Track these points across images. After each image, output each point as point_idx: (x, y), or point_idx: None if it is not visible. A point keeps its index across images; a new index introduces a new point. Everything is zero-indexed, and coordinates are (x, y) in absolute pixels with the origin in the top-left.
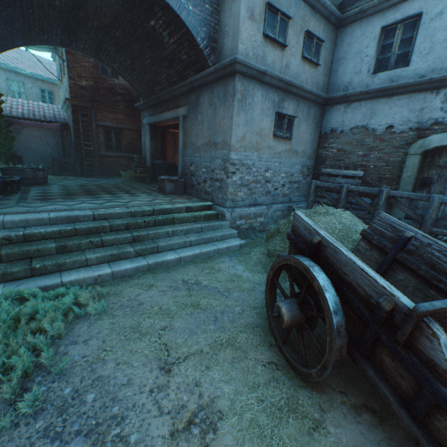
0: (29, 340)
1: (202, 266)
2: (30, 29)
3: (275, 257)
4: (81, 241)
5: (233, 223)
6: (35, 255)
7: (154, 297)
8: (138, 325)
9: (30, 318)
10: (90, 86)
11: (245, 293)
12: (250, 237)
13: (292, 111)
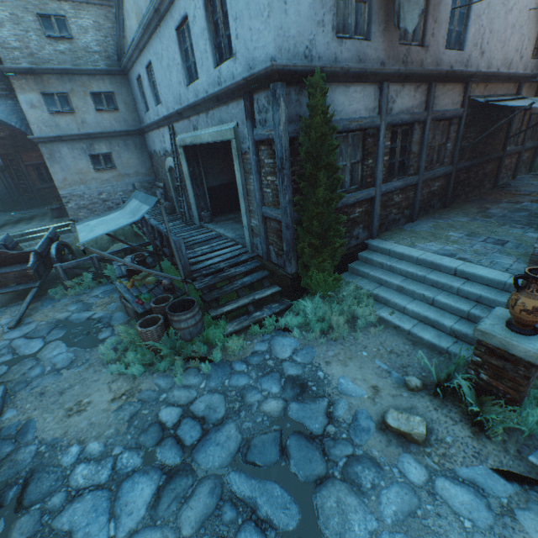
0: None
1: None
2: None
3: None
4: None
5: None
6: None
7: None
8: None
9: None
10: (8, 135)
11: None
12: None
13: (107, 149)
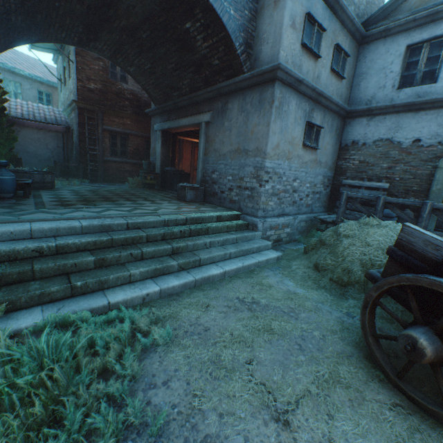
0: (101, 386)
1: (249, 281)
2: (50, 24)
3: (327, 271)
4: (120, 253)
5: (264, 233)
6: (71, 271)
7: (217, 320)
8: (218, 357)
9: (85, 352)
10: (98, 89)
11: (313, 314)
12: (279, 248)
13: (319, 121)
